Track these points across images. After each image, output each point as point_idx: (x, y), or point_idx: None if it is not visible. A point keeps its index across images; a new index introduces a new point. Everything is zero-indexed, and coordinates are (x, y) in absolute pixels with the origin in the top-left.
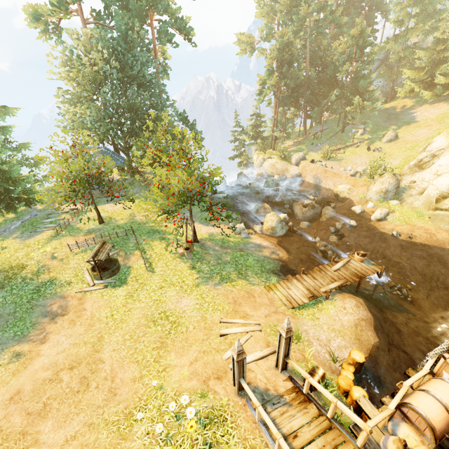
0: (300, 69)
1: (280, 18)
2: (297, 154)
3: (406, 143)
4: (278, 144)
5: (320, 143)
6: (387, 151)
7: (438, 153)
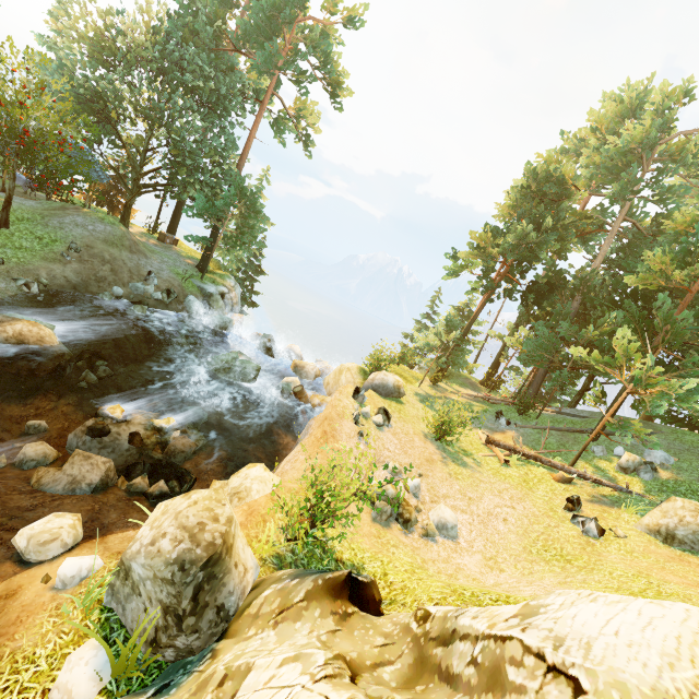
0: (541, 230)
1: (588, 156)
2: (377, 372)
3: (697, 582)
4: (417, 359)
5: (514, 422)
6: (605, 553)
7: (526, 685)
